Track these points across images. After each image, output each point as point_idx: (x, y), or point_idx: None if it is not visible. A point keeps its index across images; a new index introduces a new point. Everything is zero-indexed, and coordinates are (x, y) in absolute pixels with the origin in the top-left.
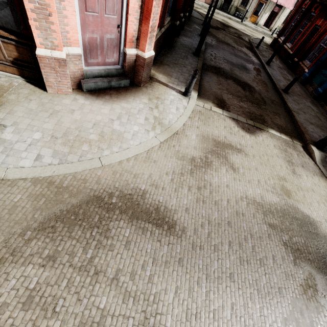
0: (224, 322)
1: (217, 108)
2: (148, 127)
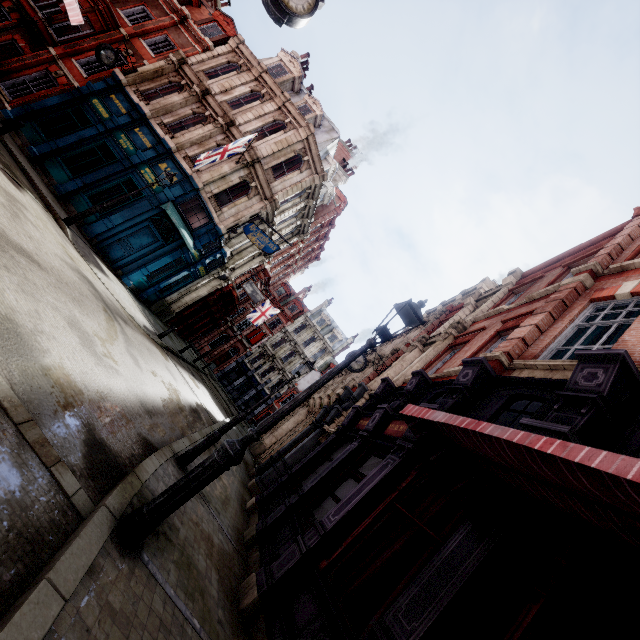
0: (92, 319)
1: None
2: None
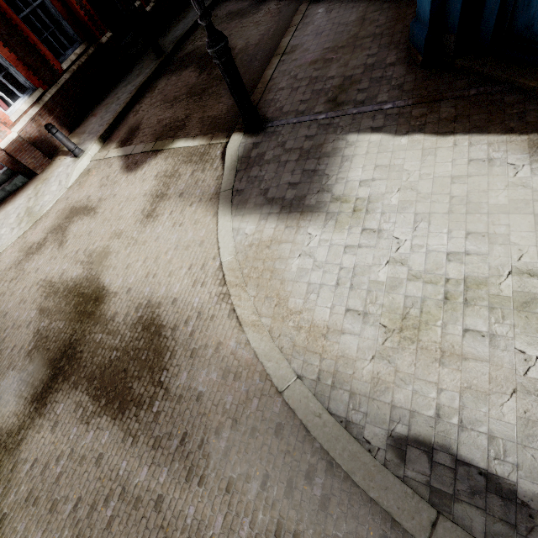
0: None
1: (115, 150)
2: (15, 225)
